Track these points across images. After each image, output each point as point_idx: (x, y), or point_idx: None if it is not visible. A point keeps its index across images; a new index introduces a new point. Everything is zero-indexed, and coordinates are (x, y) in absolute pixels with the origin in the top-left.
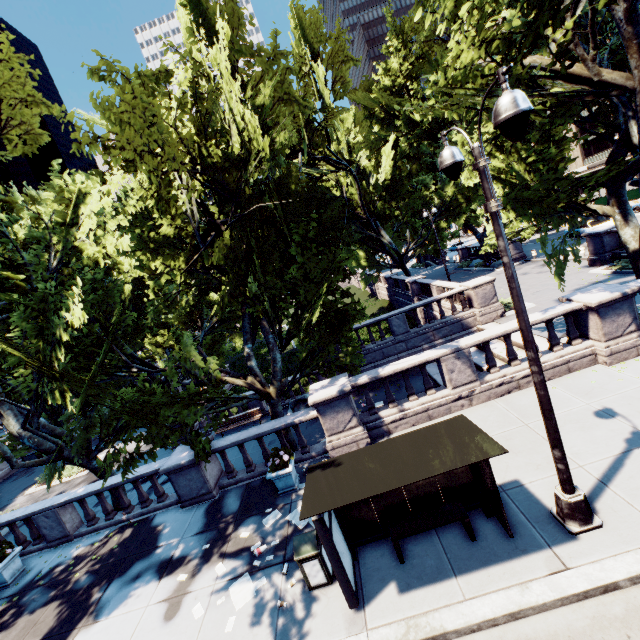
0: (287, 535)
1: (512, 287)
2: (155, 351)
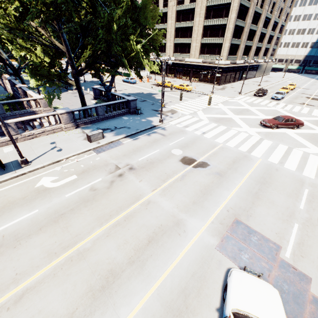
0: None
1: None
2: None
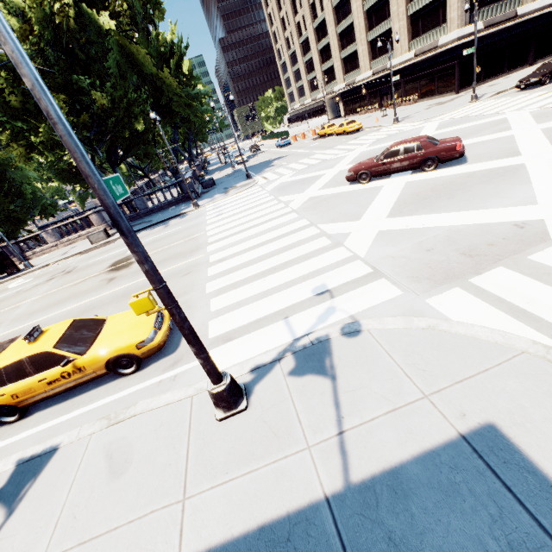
0: None
1: None
2: None
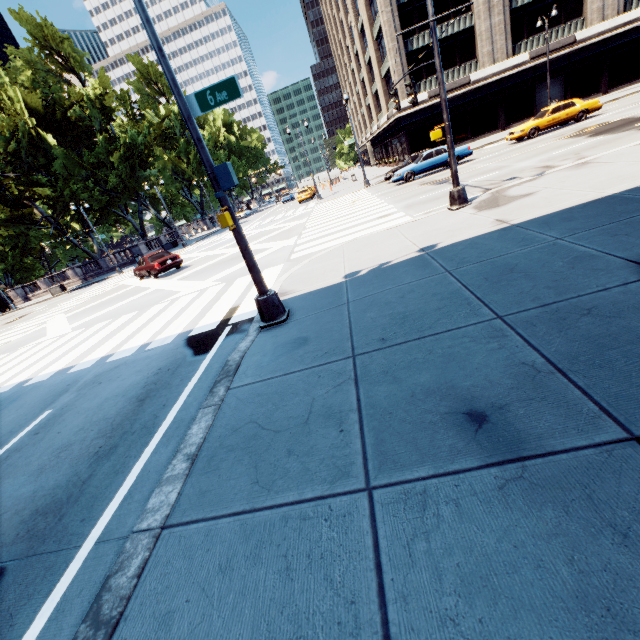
0: None
1: None
2: None
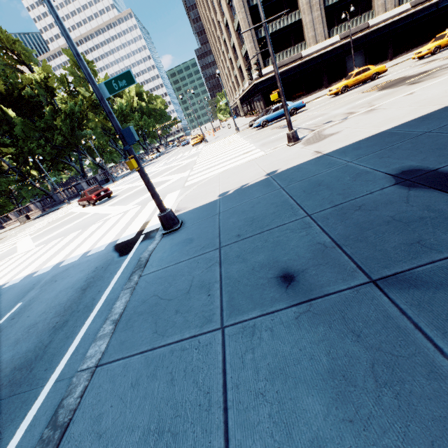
0: None
1: None
2: None
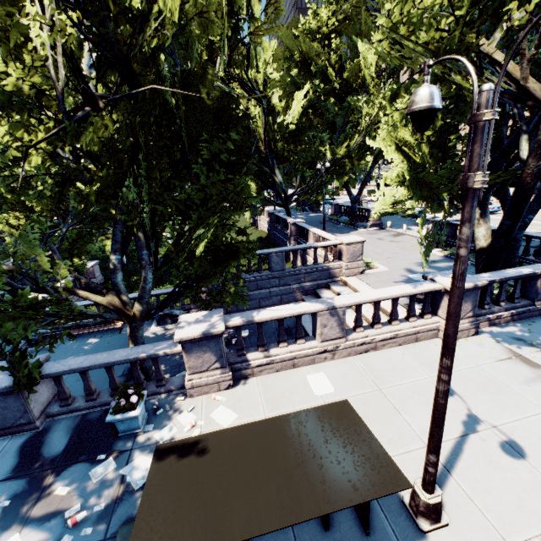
0: (117, 498)
1: (457, 286)
2: (7, 231)
